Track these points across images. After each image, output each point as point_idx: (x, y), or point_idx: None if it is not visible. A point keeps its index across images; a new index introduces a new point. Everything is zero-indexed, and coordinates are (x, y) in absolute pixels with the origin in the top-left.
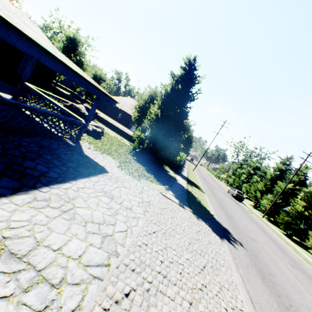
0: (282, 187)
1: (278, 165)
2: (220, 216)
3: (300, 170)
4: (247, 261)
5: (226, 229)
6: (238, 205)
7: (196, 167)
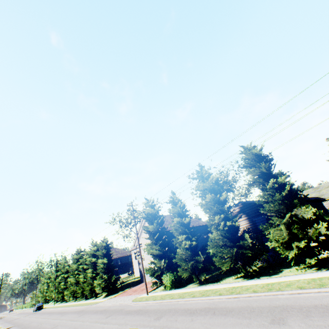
0: (58, 281)
1: (55, 269)
2: (10, 326)
3: (61, 266)
4: (13, 327)
5: (10, 327)
6: (35, 313)
7: (1, 319)
